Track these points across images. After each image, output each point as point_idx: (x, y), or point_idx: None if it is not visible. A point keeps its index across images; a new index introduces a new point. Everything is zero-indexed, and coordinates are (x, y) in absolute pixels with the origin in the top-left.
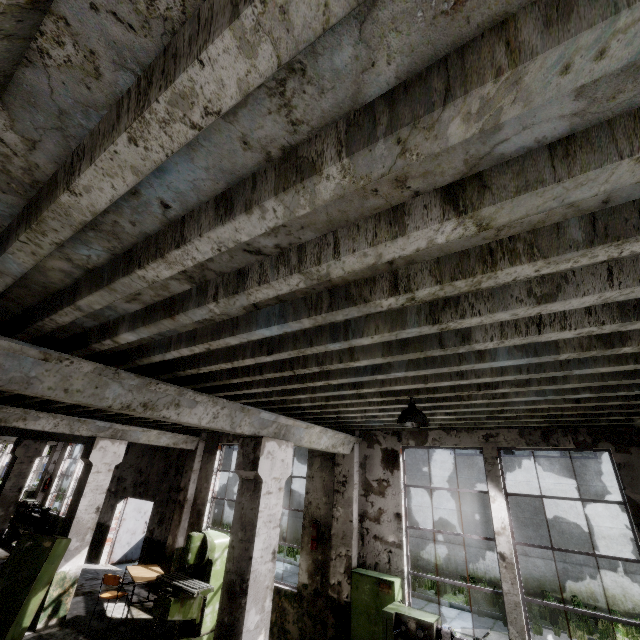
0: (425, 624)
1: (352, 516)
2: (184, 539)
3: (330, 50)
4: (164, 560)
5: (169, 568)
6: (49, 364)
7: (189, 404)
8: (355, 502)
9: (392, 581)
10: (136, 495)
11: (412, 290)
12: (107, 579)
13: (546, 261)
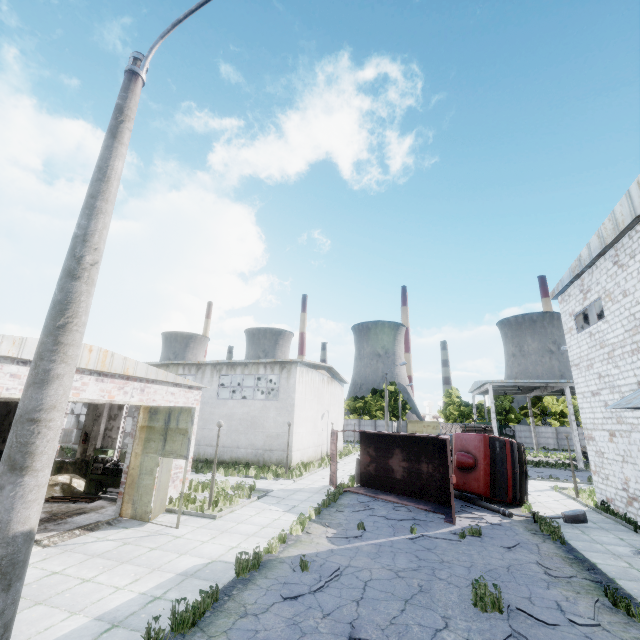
0: (104, 458)
1: (100, 429)
2: None
3: None
4: None
5: None
6: None
7: None
8: (103, 424)
9: (108, 450)
10: None
11: None
12: None
13: None
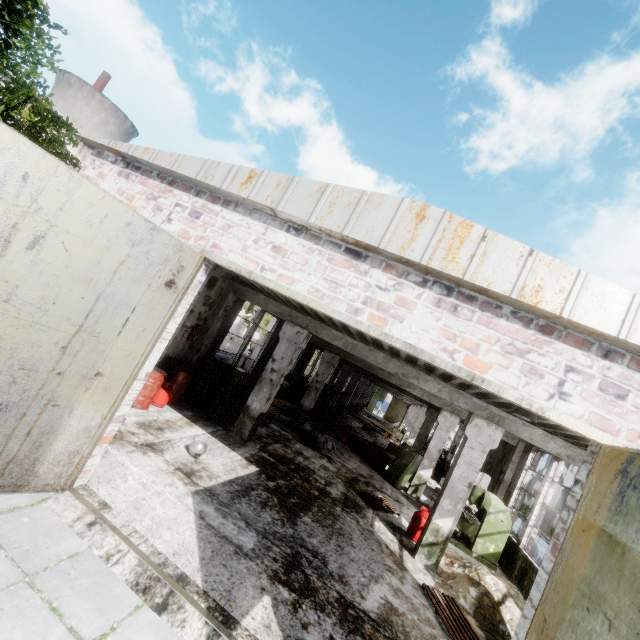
0: None
1: None
2: None
3: None
4: None
5: None
6: (371, 352)
7: (424, 380)
8: None
9: None
10: (485, 470)
11: None
12: (437, 490)
13: None
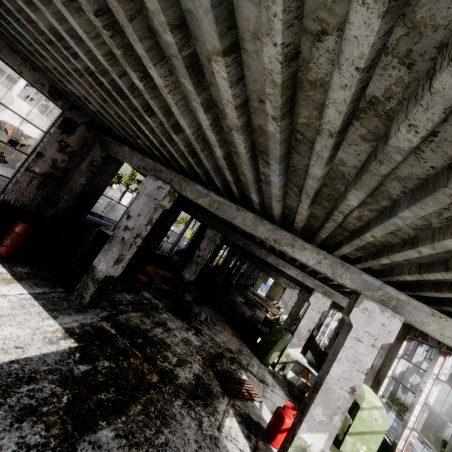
0: None
1: None
2: None
3: (164, 47)
4: None
5: None
6: (239, 212)
7: (300, 248)
8: None
9: None
10: None
11: (266, 112)
12: (304, 370)
13: (265, 35)
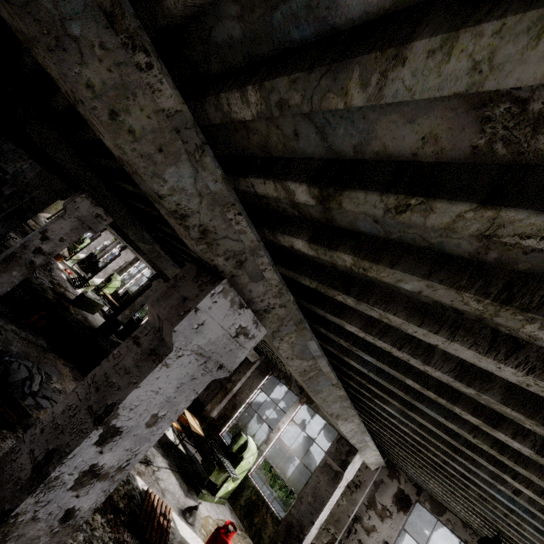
0: None
1: (351, 513)
2: (217, 413)
3: None
4: (199, 416)
5: (200, 424)
6: (331, 386)
7: (350, 421)
8: (358, 505)
9: None
10: None
11: None
12: (181, 417)
13: None
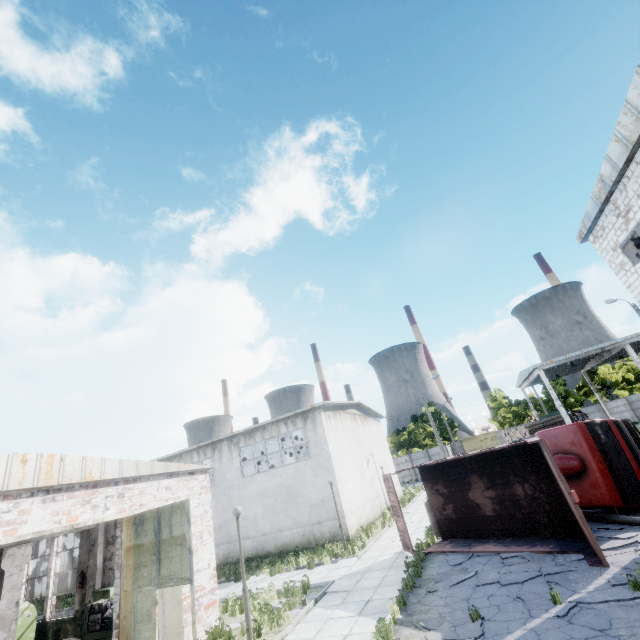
0: (101, 604)
1: (97, 562)
2: None
3: None
4: None
5: None
6: None
7: None
8: (100, 553)
9: (109, 589)
10: None
11: None
12: None
13: None
